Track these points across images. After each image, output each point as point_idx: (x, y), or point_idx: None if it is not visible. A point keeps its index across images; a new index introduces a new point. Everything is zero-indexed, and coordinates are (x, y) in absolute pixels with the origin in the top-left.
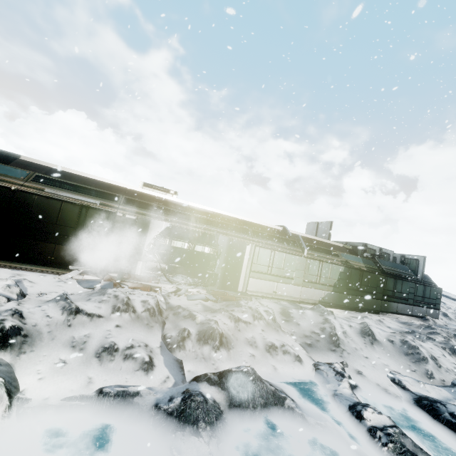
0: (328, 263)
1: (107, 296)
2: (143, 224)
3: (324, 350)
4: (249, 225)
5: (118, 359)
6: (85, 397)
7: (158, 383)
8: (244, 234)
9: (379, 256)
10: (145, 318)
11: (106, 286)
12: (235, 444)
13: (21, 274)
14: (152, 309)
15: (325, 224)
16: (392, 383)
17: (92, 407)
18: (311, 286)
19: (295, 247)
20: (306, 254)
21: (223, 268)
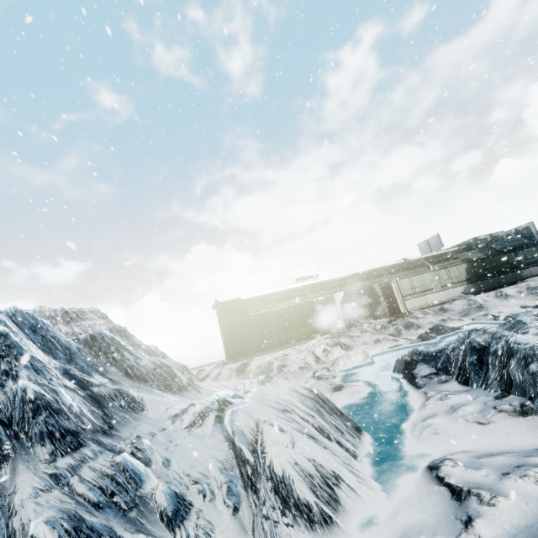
0: (451, 267)
1: (353, 330)
2: (330, 298)
3: (475, 313)
4: (381, 270)
5: (383, 342)
6: (385, 351)
7: (404, 342)
8: (384, 277)
9: (490, 241)
10: (375, 332)
11: (339, 335)
12: (447, 341)
13: (300, 346)
14: (375, 328)
15: (433, 239)
16: (521, 309)
17: (390, 351)
18: (449, 288)
19: (422, 268)
20: (432, 269)
21: (385, 303)
